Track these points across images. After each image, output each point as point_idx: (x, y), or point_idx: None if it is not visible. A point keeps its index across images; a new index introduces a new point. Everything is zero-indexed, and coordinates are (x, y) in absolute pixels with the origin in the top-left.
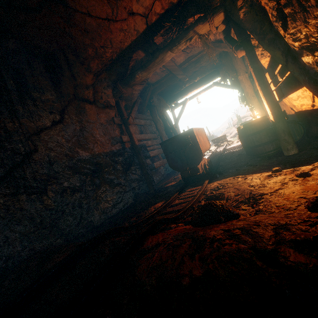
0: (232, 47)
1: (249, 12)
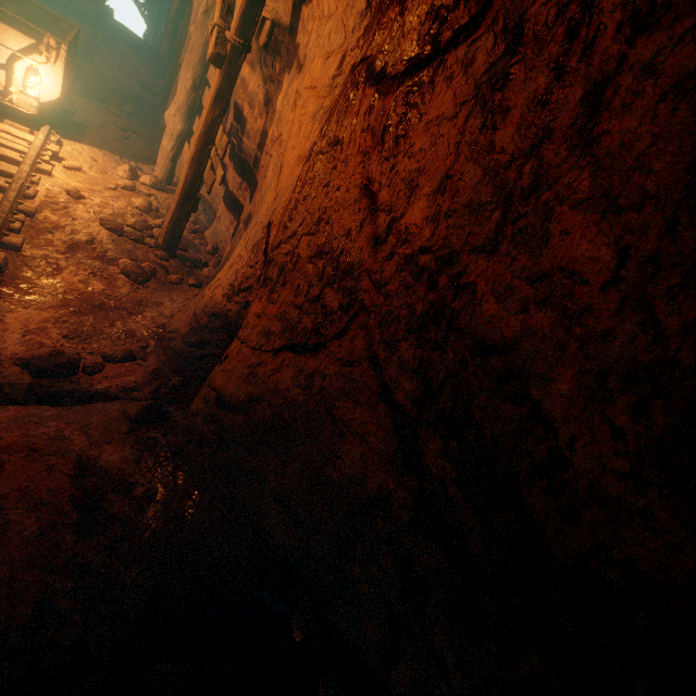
0: (156, 3)
1: (168, 2)
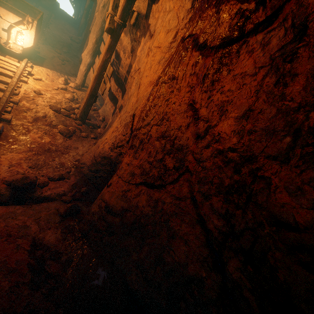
0: (79, 1)
1: (84, 0)
